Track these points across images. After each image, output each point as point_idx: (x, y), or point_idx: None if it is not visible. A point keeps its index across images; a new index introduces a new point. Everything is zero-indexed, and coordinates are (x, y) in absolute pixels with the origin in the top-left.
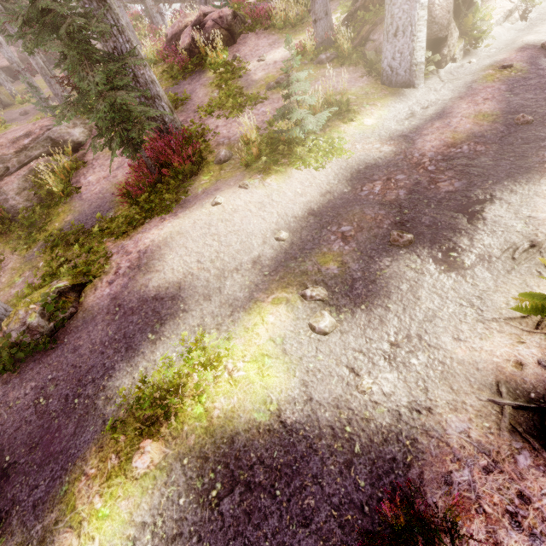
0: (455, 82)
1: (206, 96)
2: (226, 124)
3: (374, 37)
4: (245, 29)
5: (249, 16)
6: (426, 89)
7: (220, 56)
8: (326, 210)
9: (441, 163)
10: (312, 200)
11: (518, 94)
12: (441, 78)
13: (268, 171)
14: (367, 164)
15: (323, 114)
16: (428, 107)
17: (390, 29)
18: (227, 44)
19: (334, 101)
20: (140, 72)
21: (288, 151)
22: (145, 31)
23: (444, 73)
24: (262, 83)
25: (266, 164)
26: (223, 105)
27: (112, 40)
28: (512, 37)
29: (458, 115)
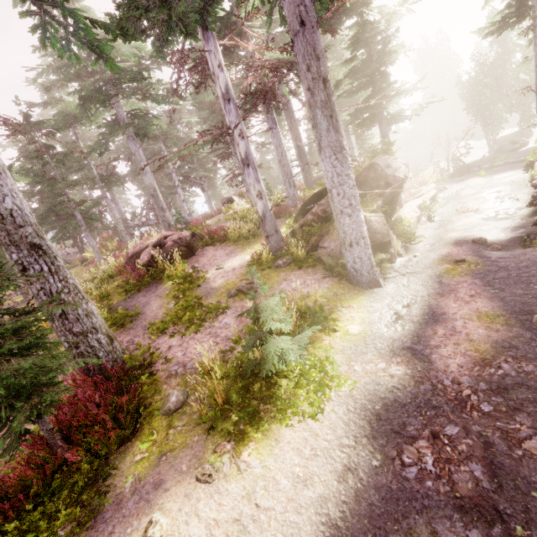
0: (417, 276)
1: (161, 308)
2: (181, 344)
3: (324, 245)
4: (203, 244)
5: (207, 234)
6: (392, 284)
7: (178, 268)
8: (360, 525)
9: (494, 397)
10: (326, 493)
11: (502, 288)
12: (399, 271)
13: (243, 439)
14: (383, 400)
15: (304, 336)
16: (409, 304)
17: (343, 242)
18: (186, 257)
19: (307, 309)
20: (71, 308)
21: (268, 390)
22: (113, 248)
23: (399, 267)
24: (222, 290)
25: (239, 422)
26: (179, 319)
27: (39, 282)
28: (433, 233)
29: (456, 317)
